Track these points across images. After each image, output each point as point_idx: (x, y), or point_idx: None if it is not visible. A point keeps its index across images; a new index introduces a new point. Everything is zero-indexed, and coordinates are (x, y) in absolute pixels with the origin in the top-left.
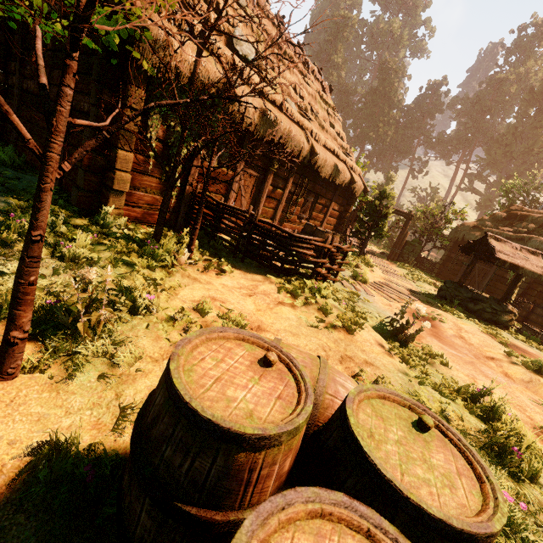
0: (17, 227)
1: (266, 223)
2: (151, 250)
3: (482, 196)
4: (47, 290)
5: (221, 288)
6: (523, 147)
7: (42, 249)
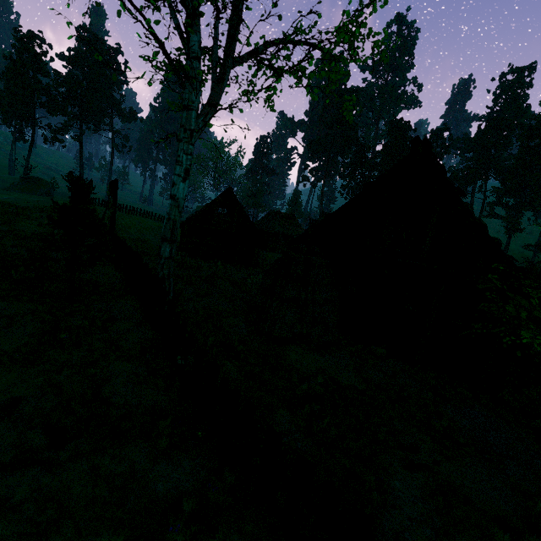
0: None
1: None
2: None
3: (506, 220)
4: None
5: None
6: (536, 175)
7: None
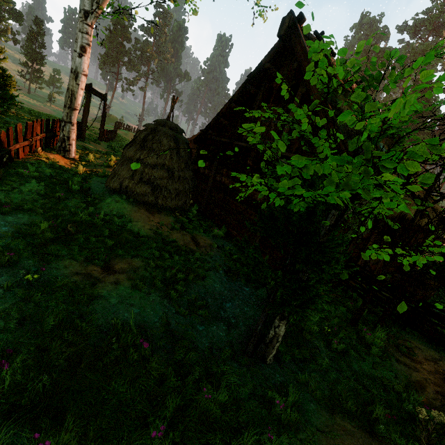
0: (308, 328)
1: (434, 307)
2: (372, 338)
3: None
4: (351, 387)
5: (429, 376)
6: None
7: (322, 342)
